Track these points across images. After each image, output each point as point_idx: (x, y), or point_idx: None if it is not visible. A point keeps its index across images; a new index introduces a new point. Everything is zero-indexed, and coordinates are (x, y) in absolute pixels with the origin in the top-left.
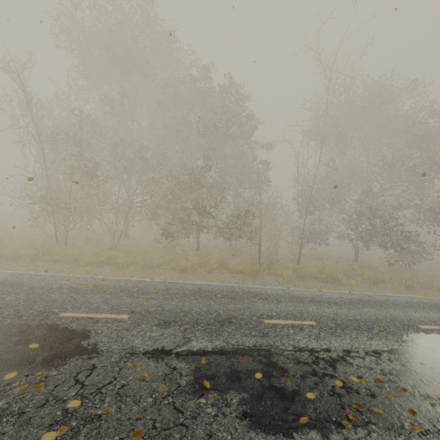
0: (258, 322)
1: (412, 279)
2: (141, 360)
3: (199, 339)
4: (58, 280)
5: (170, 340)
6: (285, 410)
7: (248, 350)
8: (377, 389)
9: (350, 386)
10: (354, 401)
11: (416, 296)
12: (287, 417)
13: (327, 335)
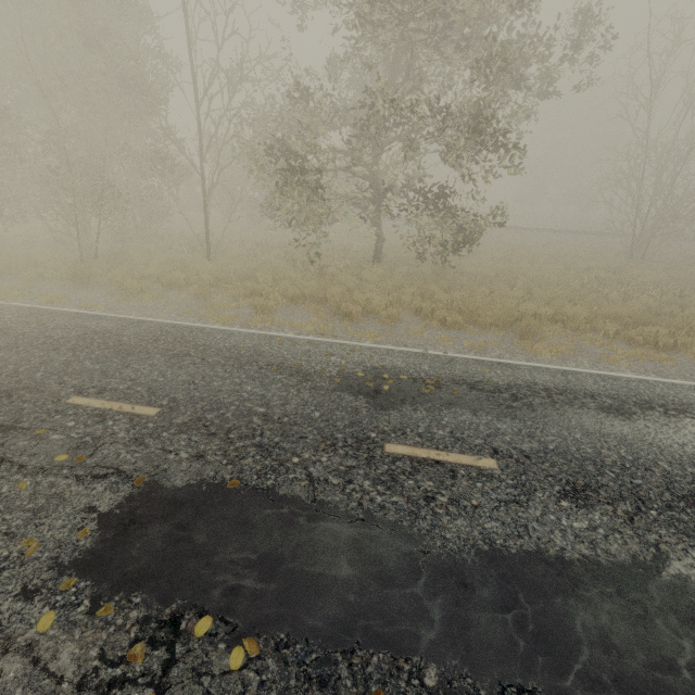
0: None
1: (314, 293)
2: None
3: None
4: None
5: None
6: None
7: None
8: None
9: None
10: None
11: (168, 322)
12: None
13: None
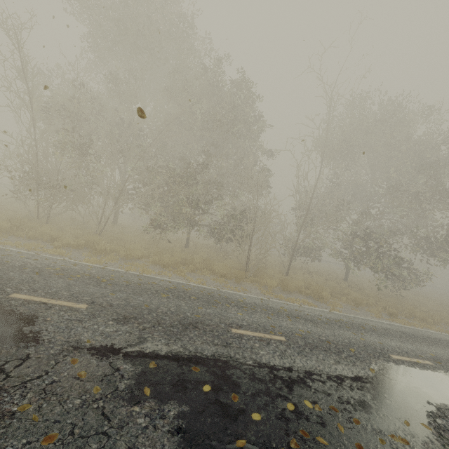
0: (225, 330)
1: (396, 306)
2: (83, 356)
3: (155, 341)
4: (25, 258)
5: (124, 338)
6: (224, 429)
7: (205, 359)
8: (329, 417)
9: (302, 411)
10: (301, 428)
11: (396, 324)
12: (223, 438)
13: (293, 353)
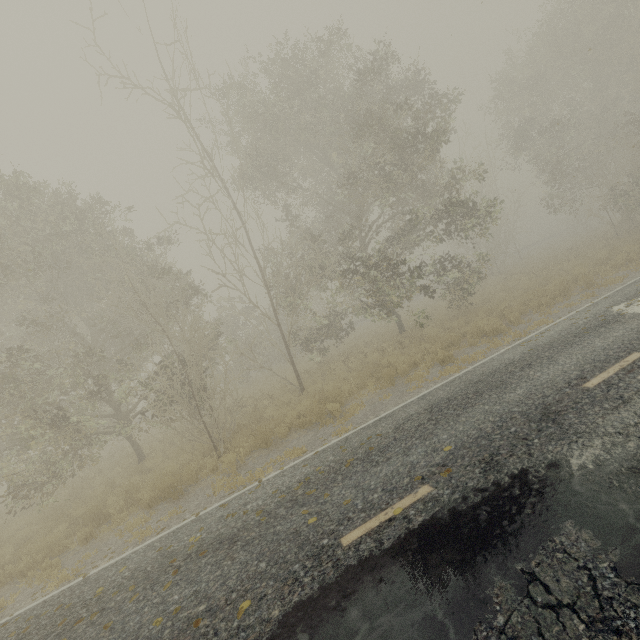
0: None
1: (453, 337)
2: None
3: None
4: None
5: None
6: None
7: None
8: None
9: None
10: None
11: (436, 386)
12: None
13: None
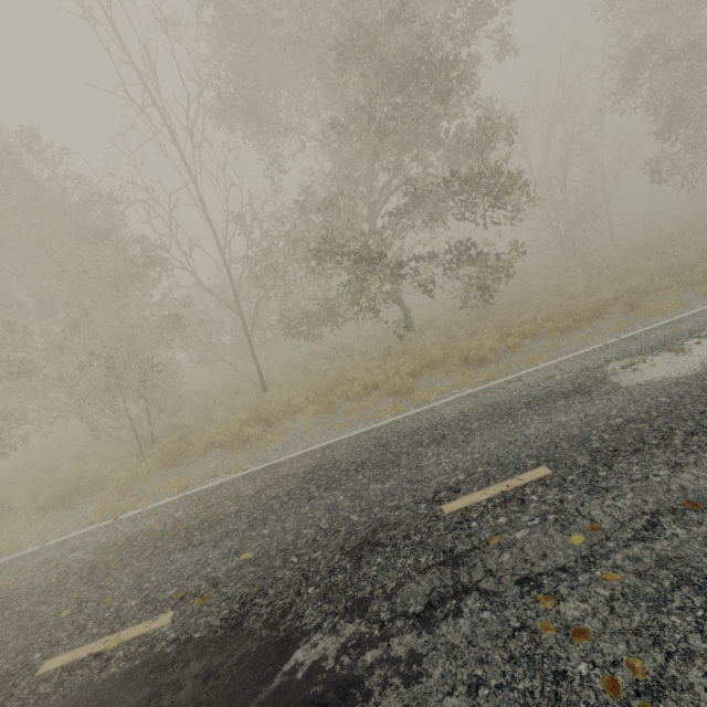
0: None
1: (430, 359)
2: None
3: None
4: None
5: None
6: None
7: None
8: None
9: None
10: None
11: (351, 434)
12: None
13: None
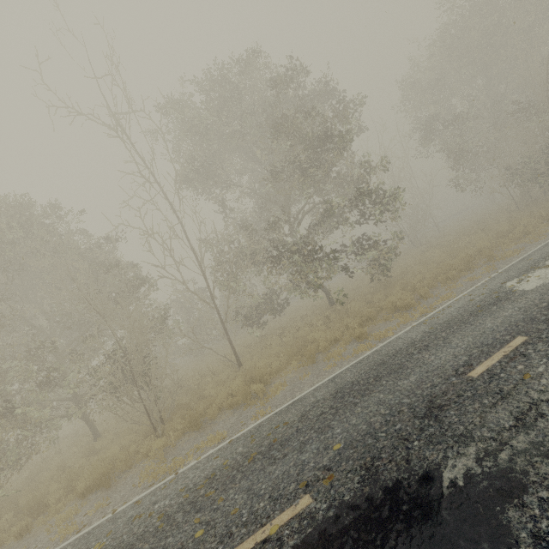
0: None
1: (370, 313)
2: None
3: None
4: None
5: None
6: None
7: None
8: None
9: None
10: None
11: (346, 367)
12: None
13: None
